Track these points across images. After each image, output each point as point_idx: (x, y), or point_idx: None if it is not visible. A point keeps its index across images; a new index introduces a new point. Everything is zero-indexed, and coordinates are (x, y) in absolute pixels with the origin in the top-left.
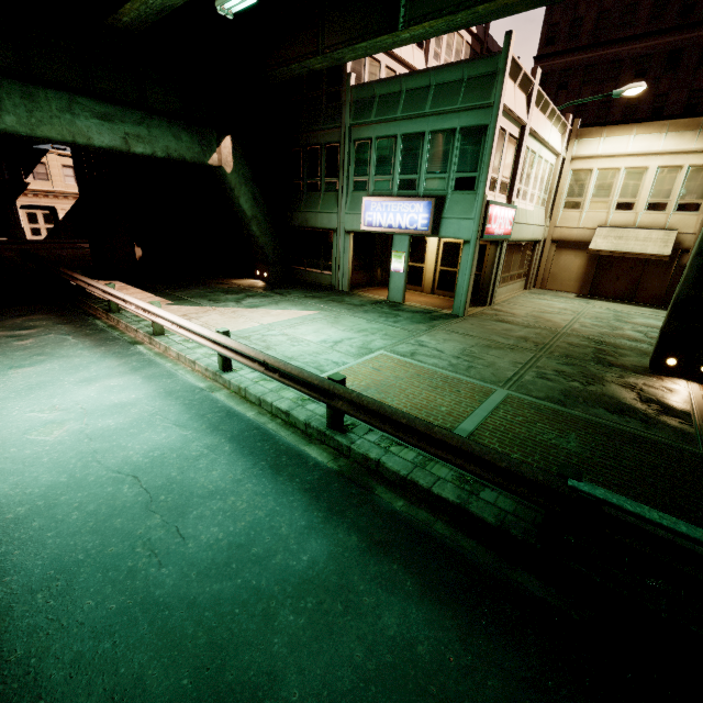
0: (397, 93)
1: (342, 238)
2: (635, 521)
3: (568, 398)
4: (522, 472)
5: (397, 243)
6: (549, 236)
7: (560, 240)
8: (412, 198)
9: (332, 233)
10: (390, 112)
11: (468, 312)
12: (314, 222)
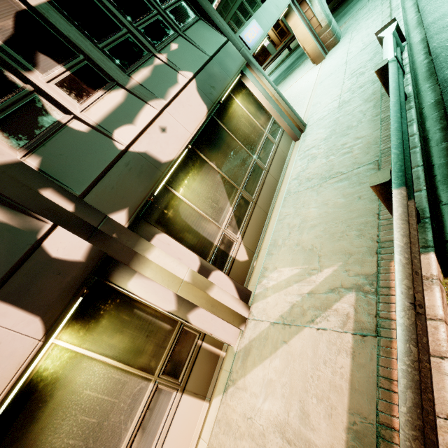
0: (226, 2)
1: None
2: None
3: None
4: None
5: None
6: None
7: None
8: None
9: None
10: (228, 8)
11: None
12: None
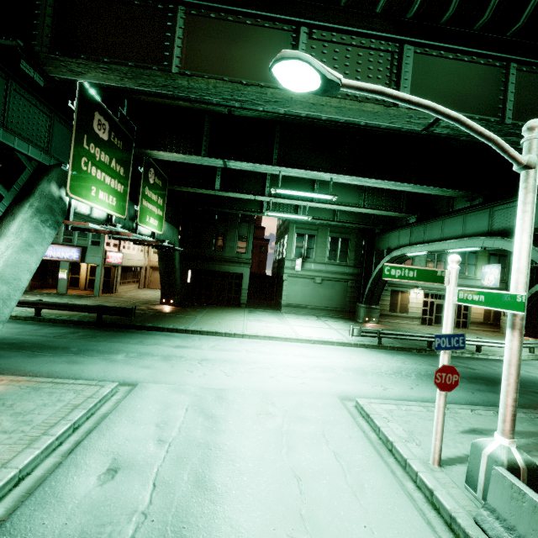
0: None
1: None
2: (110, 308)
3: None
4: (91, 306)
5: (62, 265)
6: (149, 265)
7: (153, 266)
8: (70, 246)
9: None
10: None
11: (102, 295)
12: None
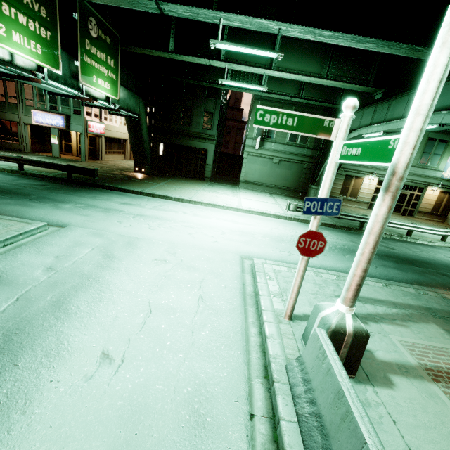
0: None
1: (23, 127)
2: (76, 168)
3: (100, 172)
4: (61, 165)
5: (53, 131)
6: None
7: None
8: (55, 114)
9: (16, 123)
10: None
11: (89, 161)
12: (4, 117)
